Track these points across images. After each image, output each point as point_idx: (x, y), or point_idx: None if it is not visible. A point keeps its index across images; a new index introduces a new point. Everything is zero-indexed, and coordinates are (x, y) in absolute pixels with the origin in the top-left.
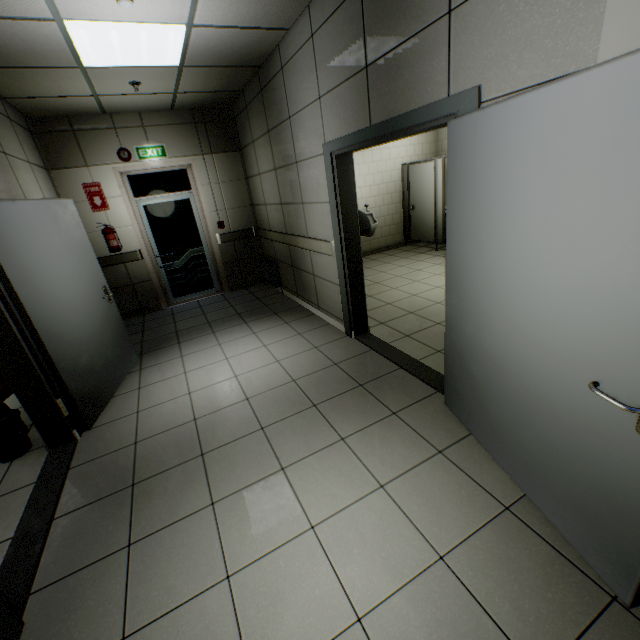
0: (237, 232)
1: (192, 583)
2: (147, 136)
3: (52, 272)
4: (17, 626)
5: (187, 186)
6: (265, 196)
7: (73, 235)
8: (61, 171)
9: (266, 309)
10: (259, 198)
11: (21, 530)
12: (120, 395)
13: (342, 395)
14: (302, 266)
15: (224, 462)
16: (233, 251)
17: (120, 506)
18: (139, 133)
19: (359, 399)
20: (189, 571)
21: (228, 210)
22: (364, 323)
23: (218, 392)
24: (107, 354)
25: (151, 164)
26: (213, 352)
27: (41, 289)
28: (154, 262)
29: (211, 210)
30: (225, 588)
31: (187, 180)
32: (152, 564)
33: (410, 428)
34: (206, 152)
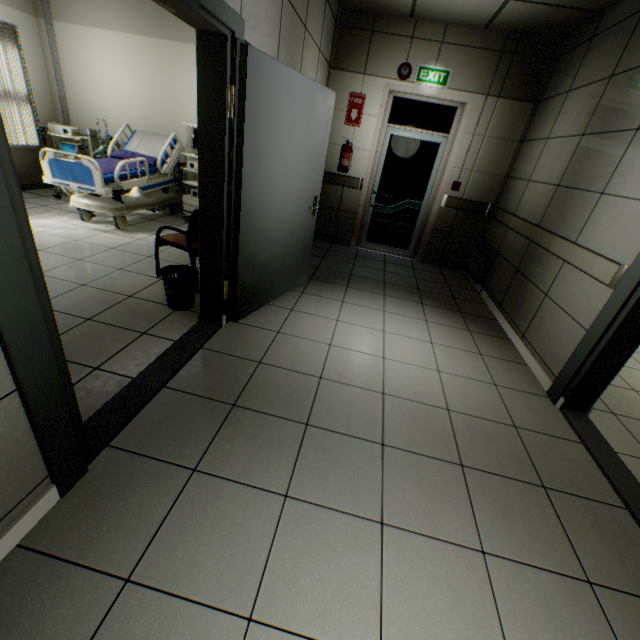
0: (468, 201)
1: (214, 582)
2: (439, 55)
3: (281, 158)
4: (79, 471)
5: (446, 128)
6: (536, 169)
7: (317, 130)
8: (340, 72)
9: (451, 301)
10: (524, 170)
11: (141, 377)
12: (274, 306)
13: (508, 480)
14: (533, 276)
15: (322, 453)
16: (450, 221)
17: (212, 418)
18: (432, 50)
19: (533, 507)
20: (220, 562)
21: (474, 172)
22: (588, 399)
23: (357, 363)
24: (284, 262)
25: (424, 90)
26: (373, 315)
27: (264, 169)
28: (368, 197)
29: (455, 165)
30: (238, 632)
31: (450, 121)
32: (197, 514)
33: (614, 639)
34: (492, 93)
